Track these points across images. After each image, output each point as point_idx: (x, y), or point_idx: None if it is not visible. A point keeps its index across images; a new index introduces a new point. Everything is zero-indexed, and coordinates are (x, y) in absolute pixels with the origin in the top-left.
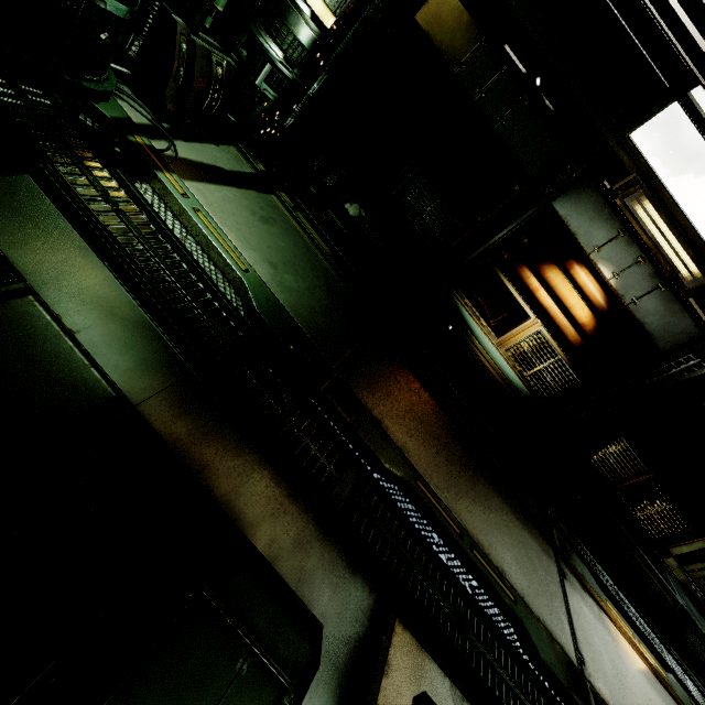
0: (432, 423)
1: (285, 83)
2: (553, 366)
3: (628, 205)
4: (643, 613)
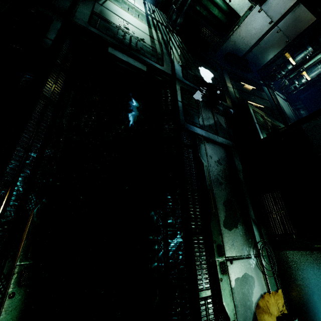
0: None
1: (296, 87)
2: None
3: None
4: None
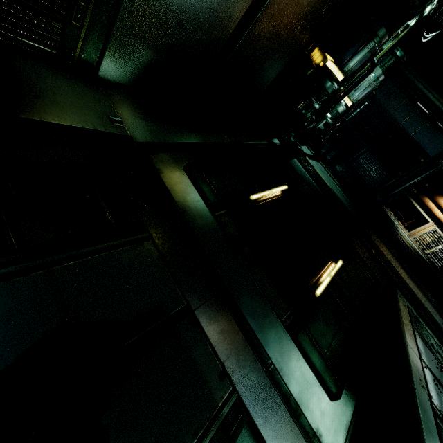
0: (387, 253)
1: (328, 124)
2: None
3: None
4: None
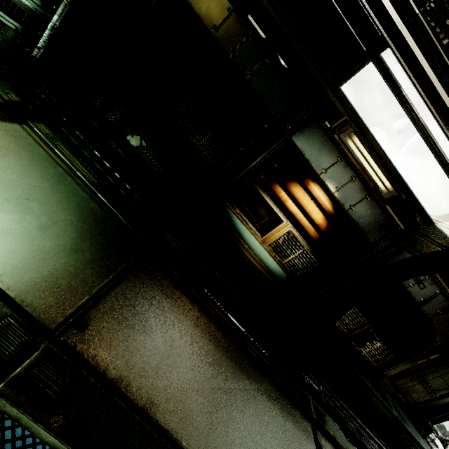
0: (196, 343)
1: (27, 12)
2: (301, 255)
3: (343, 139)
4: (375, 433)
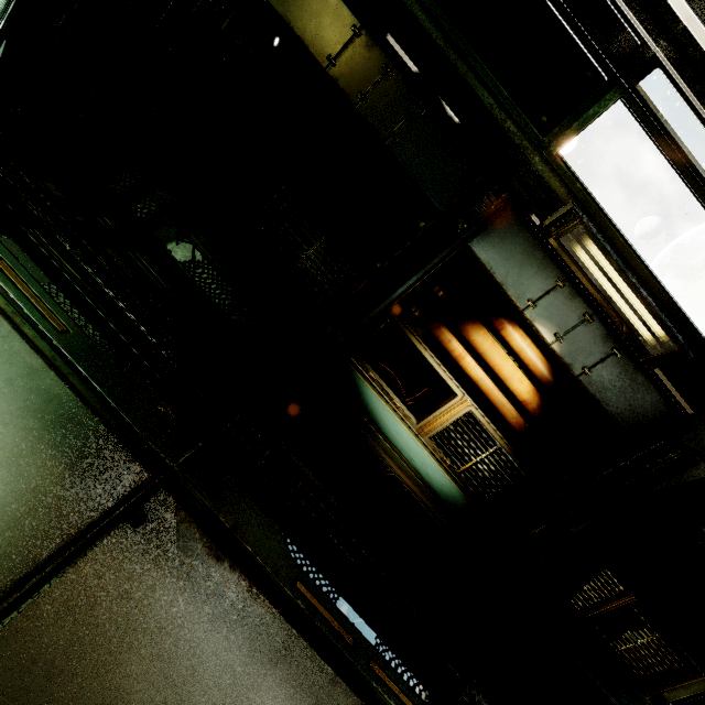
0: None
1: None
2: (492, 458)
3: (566, 246)
4: None
